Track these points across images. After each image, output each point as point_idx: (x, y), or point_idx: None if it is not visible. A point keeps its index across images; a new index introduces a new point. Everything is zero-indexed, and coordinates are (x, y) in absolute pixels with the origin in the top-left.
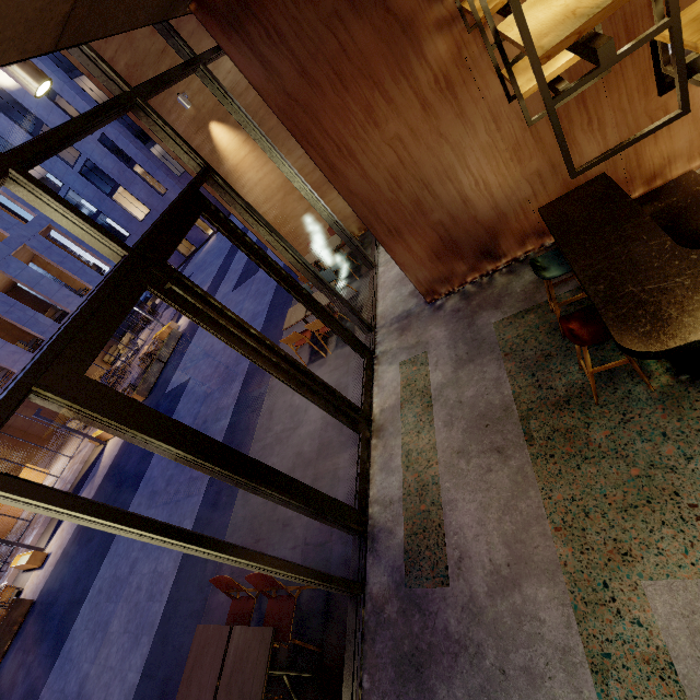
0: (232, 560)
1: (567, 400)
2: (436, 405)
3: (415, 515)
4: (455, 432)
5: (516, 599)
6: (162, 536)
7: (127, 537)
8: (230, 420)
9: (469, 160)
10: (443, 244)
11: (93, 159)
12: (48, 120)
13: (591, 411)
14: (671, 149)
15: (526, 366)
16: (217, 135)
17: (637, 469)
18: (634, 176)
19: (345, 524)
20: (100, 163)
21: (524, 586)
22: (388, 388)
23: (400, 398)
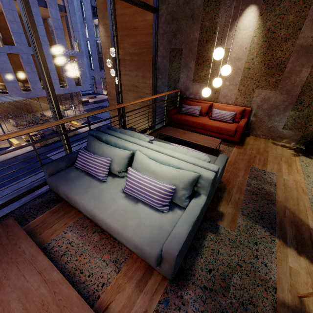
0: None
1: None
2: None
3: None
4: None
5: None
6: None
7: None
8: None
9: None
10: None
11: None
12: None
13: None
14: None
15: None
16: None
17: None
18: None
19: None
20: None
21: None
22: None
23: None
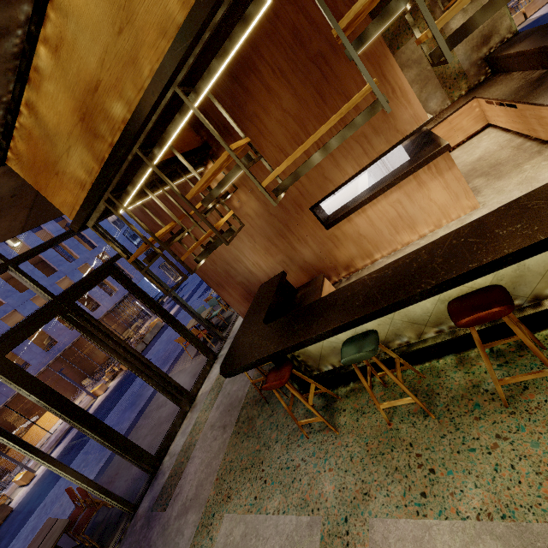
0: (44, 463)
1: (261, 399)
2: (220, 394)
3: (177, 464)
4: (217, 413)
5: (182, 521)
6: (8, 440)
7: (74, 467)
8: (153, 390)
9: (246, 253)
10: (248, 293)
11: None
12: None
13: (264, 407)
14: (349, 253)
15: (260, 375)
16: None
17: (259, 446)
18: (337, 265)
19: (138, 463)
20: None
21: (189, 513)
22: (211, 380)
23: (211, 387)
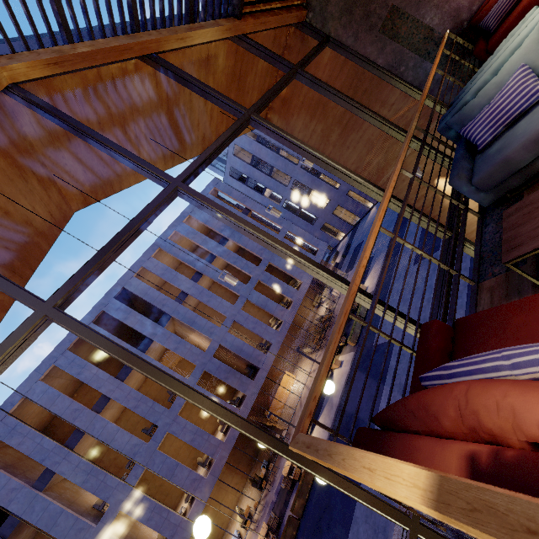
0: None
1: None
2: None
3: None
4: None
5: None
6: None
7: None
8: None
9: None
10: None
11: (297, 178)
12: (276, 165)
13: None
14: None
15: None
16: (440, 185)
17: None
18: None
19: None
20: (301, 180)
21: None
22: None
23: None
